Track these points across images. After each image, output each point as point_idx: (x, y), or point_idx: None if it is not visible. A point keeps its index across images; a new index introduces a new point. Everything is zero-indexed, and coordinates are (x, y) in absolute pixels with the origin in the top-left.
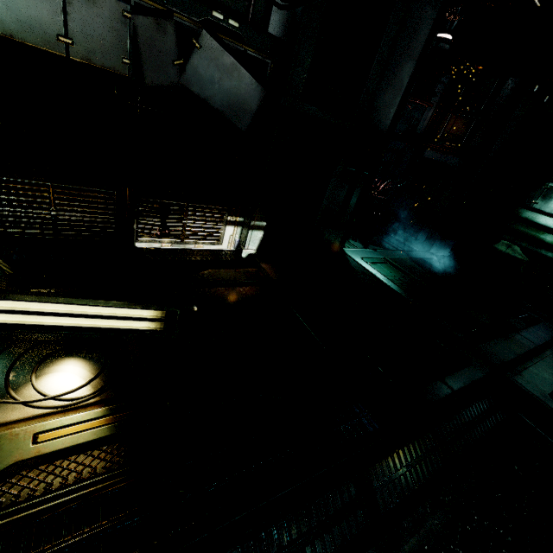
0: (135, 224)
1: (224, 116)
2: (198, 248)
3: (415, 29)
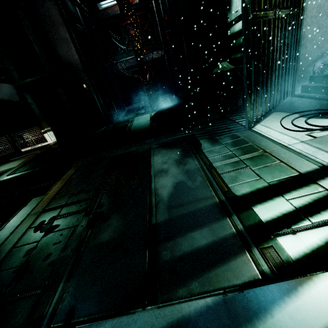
0: (16, 144)
1: (10, 100)
2: (41, 146)
3: (49, 16)
